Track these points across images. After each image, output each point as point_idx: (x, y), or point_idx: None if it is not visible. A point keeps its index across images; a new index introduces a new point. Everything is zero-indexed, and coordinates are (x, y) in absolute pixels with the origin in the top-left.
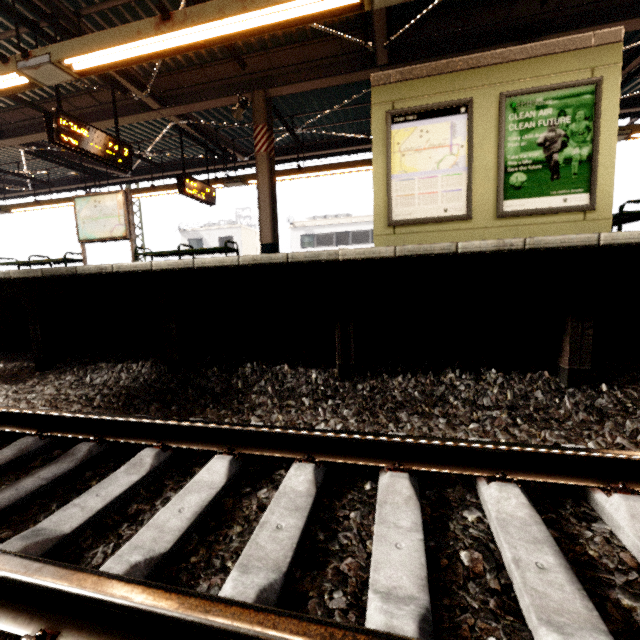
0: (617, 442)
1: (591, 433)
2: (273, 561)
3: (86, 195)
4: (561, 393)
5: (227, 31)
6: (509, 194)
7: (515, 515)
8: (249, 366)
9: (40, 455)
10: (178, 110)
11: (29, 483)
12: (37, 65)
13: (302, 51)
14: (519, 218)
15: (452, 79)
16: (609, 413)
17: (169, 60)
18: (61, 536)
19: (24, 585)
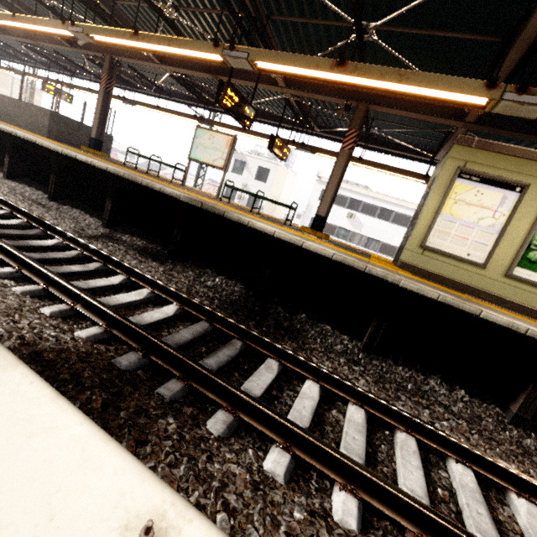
0: (530, 472)
1: (516, 459)
2: (357, 454)
3: (206, 128)
4: (503, 425)
5: (377, 85)
6: (523, 264)
7: (468, 485)
8: (304, 315)
9: (208, 334)
10: (296, 92)
11: (222, 356)
12: (237, 57)
13: None
14: (522, 283)
15: (521, 163)
16: (530, 452)
17: None
18: (258, 397)
19: (281, 423)
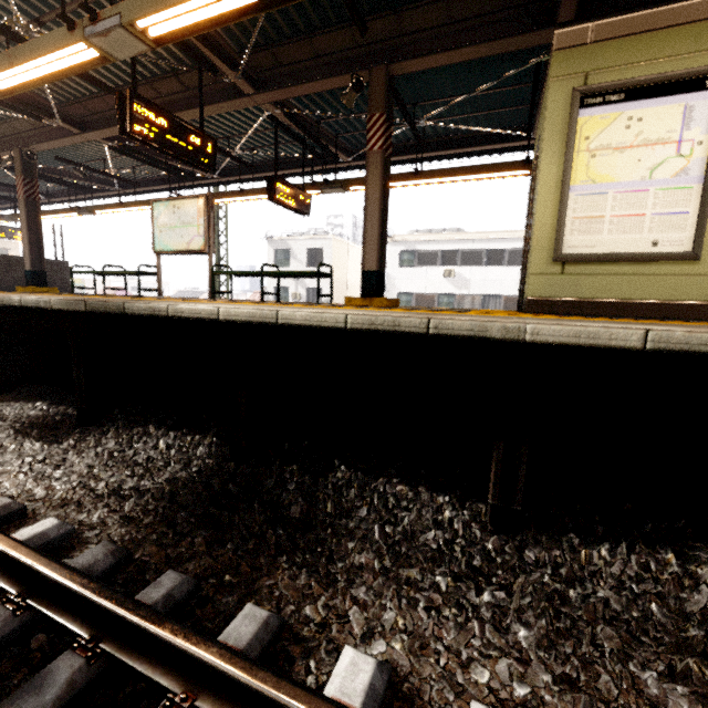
0: None
1: None
2: None
3: (165, 199)
4: None
5: None
6: None
7: None
8: (343, 471)
9: (10, 644)
10: (275, 95)
11: None
12: (106, 30)
13: (446, 6)
14: None
15: (698, 32)
16: None
17: (269, 28)
18: None
19: None
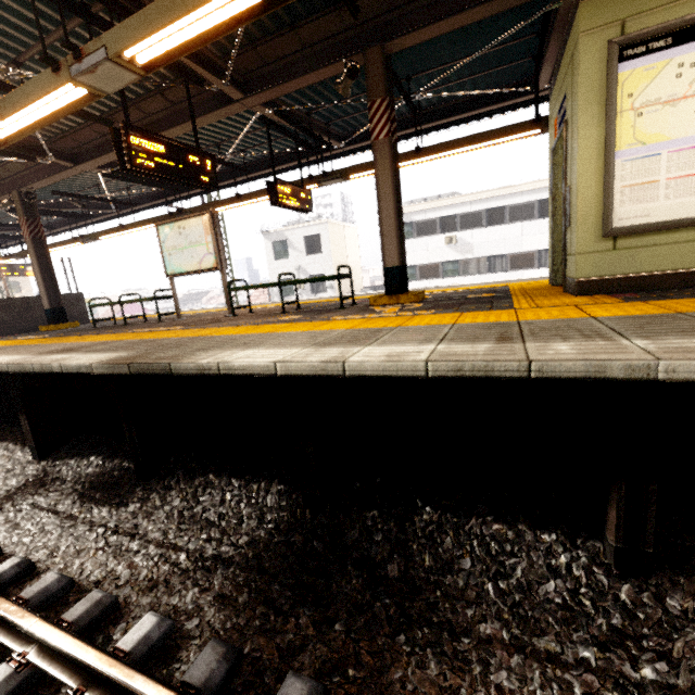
0: None
1: None
2: None
3: (169, 221)
4: None
5: None
6: None
7: None
8: (429, 512)
9: None
10: (265, 96)
11: None
12: (92, 66)
13: None
14: None
15: None
16: None
17: (251, 26)
18: None
19: None
